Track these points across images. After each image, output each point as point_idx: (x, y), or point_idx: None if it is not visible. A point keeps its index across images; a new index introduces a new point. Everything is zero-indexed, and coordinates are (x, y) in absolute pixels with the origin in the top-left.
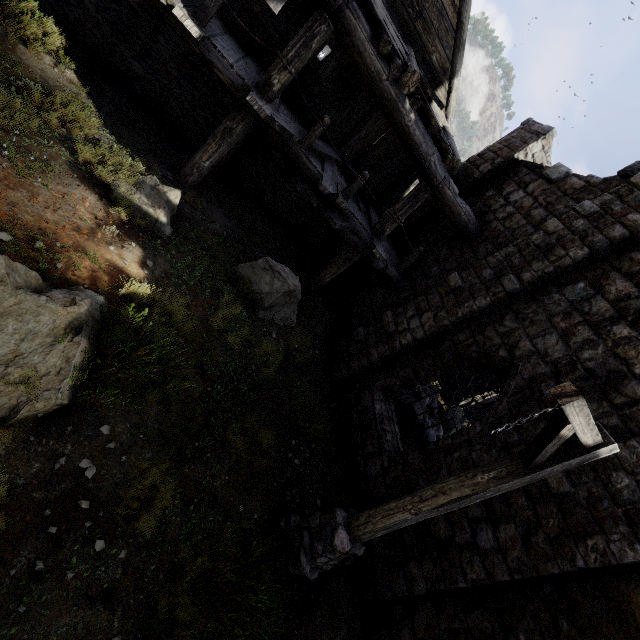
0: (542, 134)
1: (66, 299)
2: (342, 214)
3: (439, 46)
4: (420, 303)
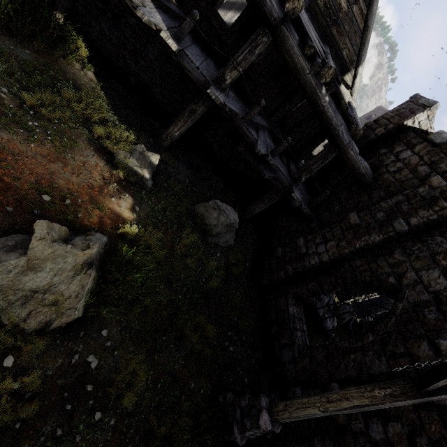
0: (428, 106)
1: (83, 244)
2: (270, 167)
3: (348, 44)
4: (326, 233)
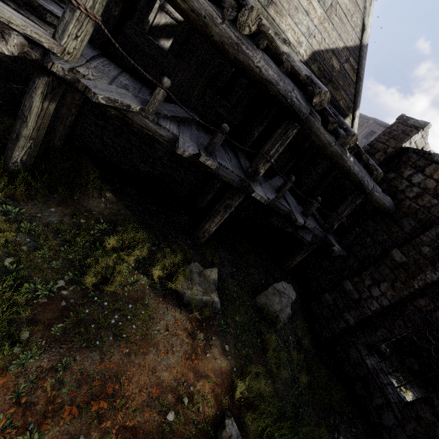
0: (420, 128)
1: None
2: (305, 228)
3: (344, 95)
4: (373, 274)
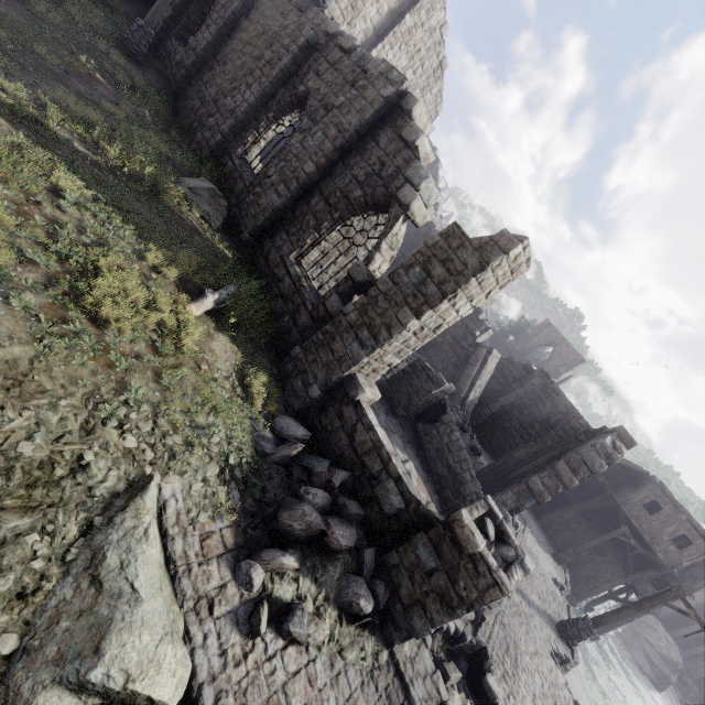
0: None
1: None
2: None
3: None
4: None
